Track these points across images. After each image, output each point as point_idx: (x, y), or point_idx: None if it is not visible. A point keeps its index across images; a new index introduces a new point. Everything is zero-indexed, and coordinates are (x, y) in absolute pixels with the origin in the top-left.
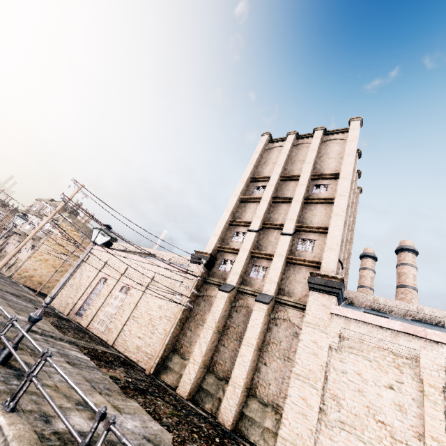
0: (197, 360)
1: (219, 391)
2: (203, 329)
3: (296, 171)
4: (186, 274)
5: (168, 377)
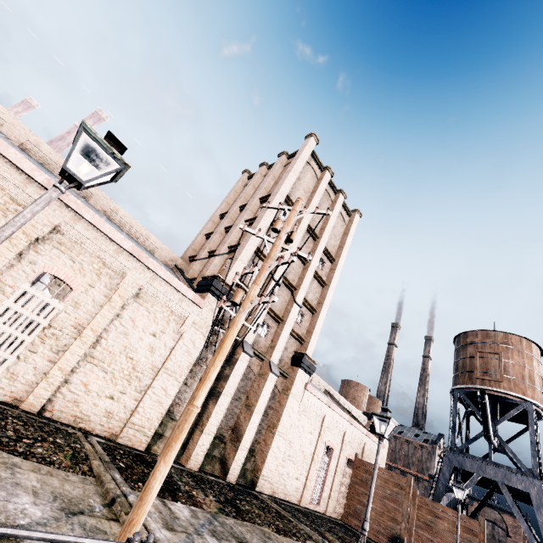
0: (213, 430)
1: (215, 450)
2: (222, 395)
3: (315, 225)
4: (201, 308)
5: (160, 447)
